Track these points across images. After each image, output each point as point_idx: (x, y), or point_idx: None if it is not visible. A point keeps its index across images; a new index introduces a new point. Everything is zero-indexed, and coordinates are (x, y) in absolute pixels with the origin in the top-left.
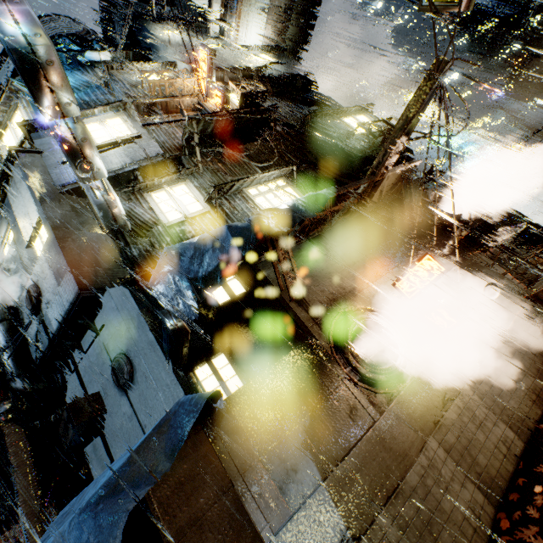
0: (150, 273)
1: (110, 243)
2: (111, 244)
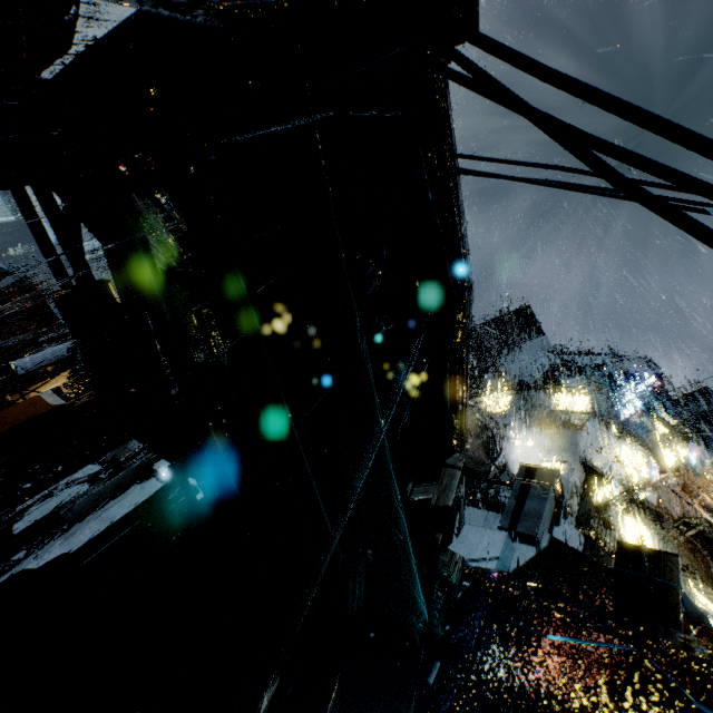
0: (600, 547)
1: (577, 505)
2: (577, 506)
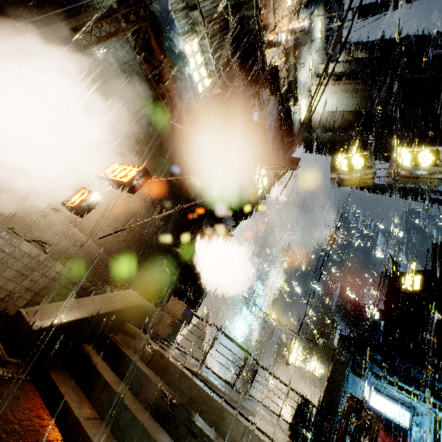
0: None
1: None
2: None
